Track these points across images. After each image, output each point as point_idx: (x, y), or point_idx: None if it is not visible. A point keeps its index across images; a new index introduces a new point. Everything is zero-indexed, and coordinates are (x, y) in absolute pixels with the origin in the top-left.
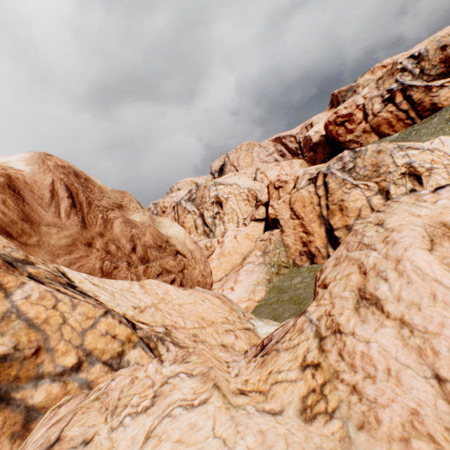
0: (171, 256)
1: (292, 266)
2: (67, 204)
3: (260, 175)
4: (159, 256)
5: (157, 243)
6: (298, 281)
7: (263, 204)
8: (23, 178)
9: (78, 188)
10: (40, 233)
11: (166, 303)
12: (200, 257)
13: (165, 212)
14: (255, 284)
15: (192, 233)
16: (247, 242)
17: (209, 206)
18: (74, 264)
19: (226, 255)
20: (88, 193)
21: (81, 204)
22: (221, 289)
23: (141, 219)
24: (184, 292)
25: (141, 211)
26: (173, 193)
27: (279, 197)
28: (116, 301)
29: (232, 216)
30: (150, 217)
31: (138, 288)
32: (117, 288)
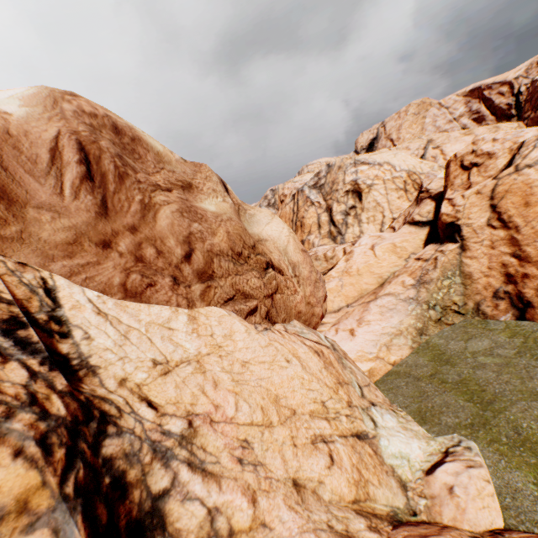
0: (255, 272)
1: (472, 314)
2: (75, 175)
3: (432, 151)
4: (234, 271)
5: (235, 249)
6: (482, 348)
7: (431, 197)
8: (5, 126)
9: (104, 149)
10: (25, 219)
11: (222, 356)
12: (307, 275)
13: (283, 202)
14: (393, 333)
15: (312, 233)
16: (390, 259)
17: (341, 196)
18: (77, 274)
19: (353, 274)
20: (132, 161)
21: (103, 177)
22: (334, 328)
23: (218, 207)
24: (259, 339)
25: (220, 196)
26: (297, 177)
27: (468, 185)
28: (123, 348)
29: (374, 213)
30: (232, 206)
31: (184, 322)
32: (143, 321)
